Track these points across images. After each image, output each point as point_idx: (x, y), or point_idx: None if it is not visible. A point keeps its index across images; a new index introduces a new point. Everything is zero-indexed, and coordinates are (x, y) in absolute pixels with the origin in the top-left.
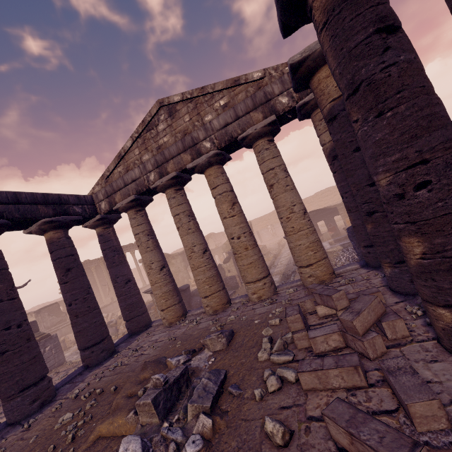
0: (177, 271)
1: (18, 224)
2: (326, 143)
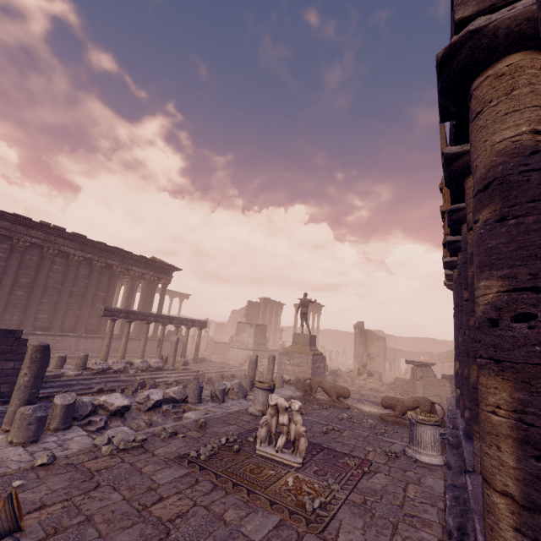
0: (376, 354)
1: None
2: None
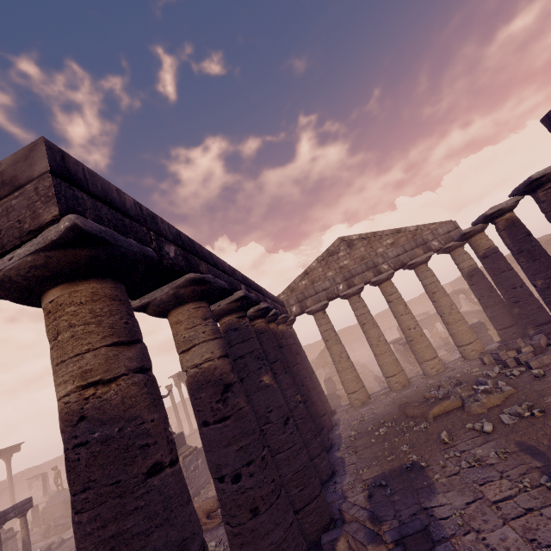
0: None
1: None
2: (465, 268)
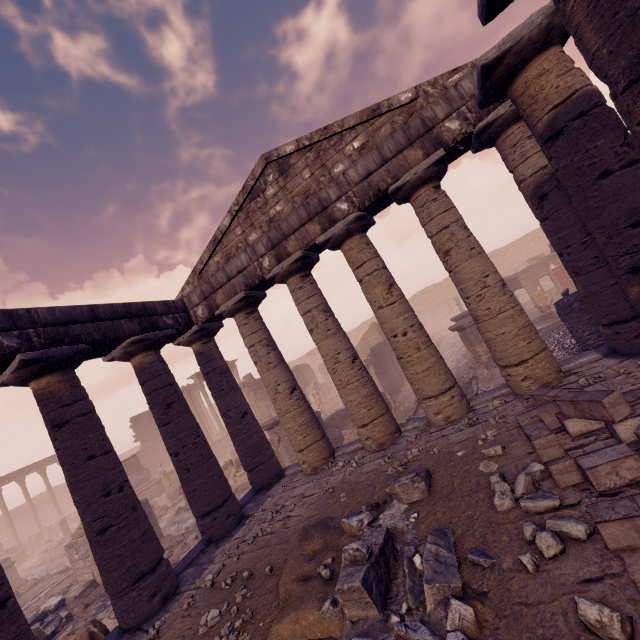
0: None
1: (99, 349)
2: (527, 178)
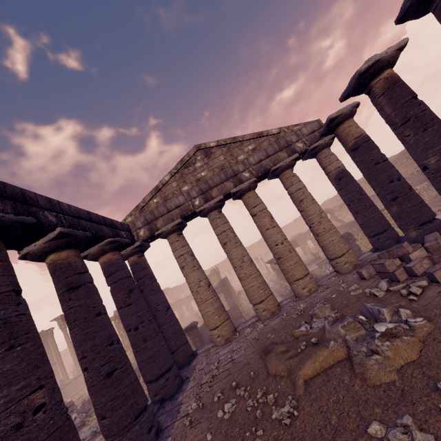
0: None
1: (87, 243)
2: (332, 171)
